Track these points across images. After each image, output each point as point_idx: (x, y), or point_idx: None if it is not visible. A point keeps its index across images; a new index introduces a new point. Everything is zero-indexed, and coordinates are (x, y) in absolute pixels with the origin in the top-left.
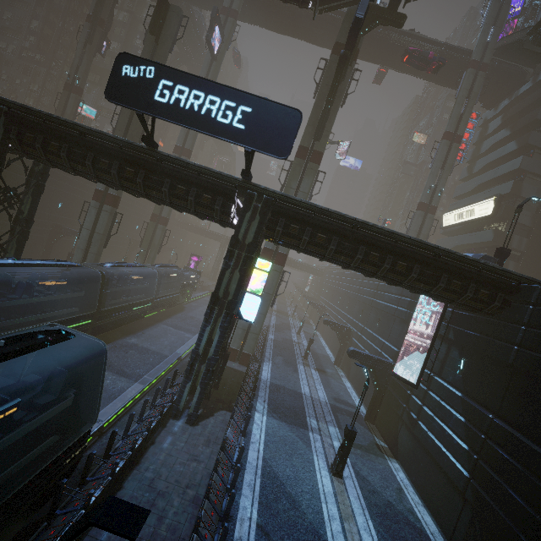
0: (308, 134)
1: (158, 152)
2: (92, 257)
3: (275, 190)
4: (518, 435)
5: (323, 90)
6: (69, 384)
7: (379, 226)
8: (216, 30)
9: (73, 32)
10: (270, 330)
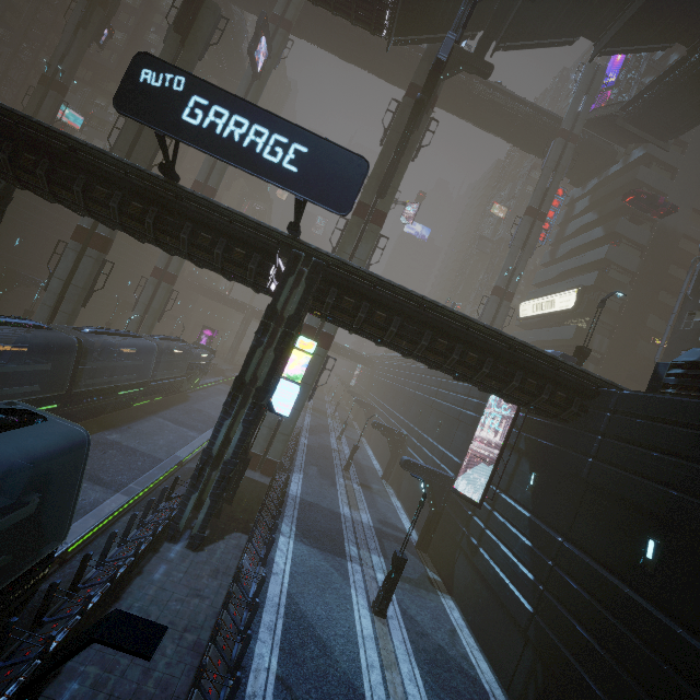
0: (370, 189)
1: (179, 187)
2: (63, 318)
3: (328, 252)
4: (588, 560)
5: (392, 138)
6: (30, 486)
7: (450, 309)
8: (263, 42)
9: (59, 7)
10: (302, 433)
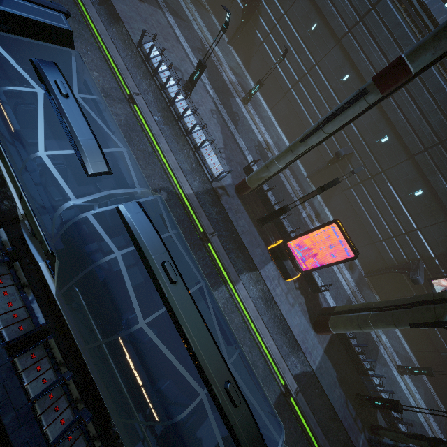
0: None
1: None
2: None
3: None
4: None
5: None
6: None
7: None
8: None
9: None
10: (235, 137)
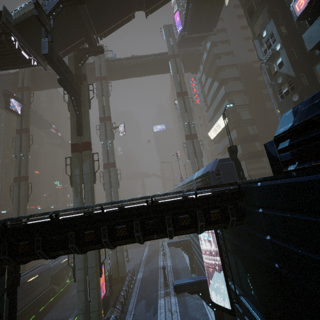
0: (73, 135)
1: None
2: None
3: None
4: None
5: (72, 105)
6: None
7: (61, 211)
8: (13, 101)
9: None
10: (140, 268)
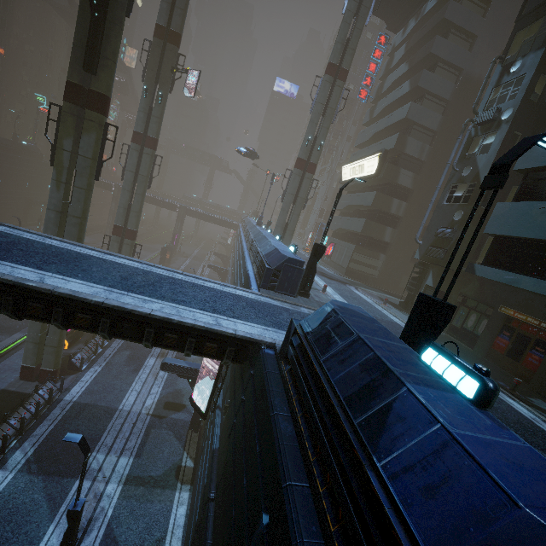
0: (75, 62)
1: None
2: None
3: None
4: (205, 543)
5: None
6: None
7: None
8: None
9: None
10: None
